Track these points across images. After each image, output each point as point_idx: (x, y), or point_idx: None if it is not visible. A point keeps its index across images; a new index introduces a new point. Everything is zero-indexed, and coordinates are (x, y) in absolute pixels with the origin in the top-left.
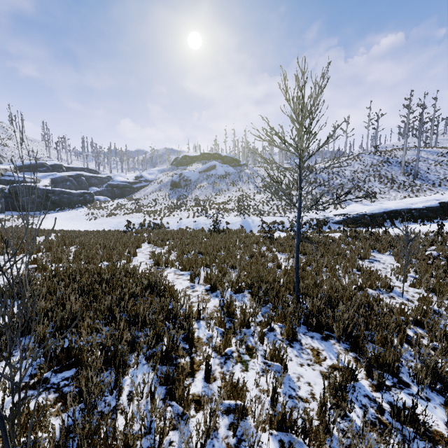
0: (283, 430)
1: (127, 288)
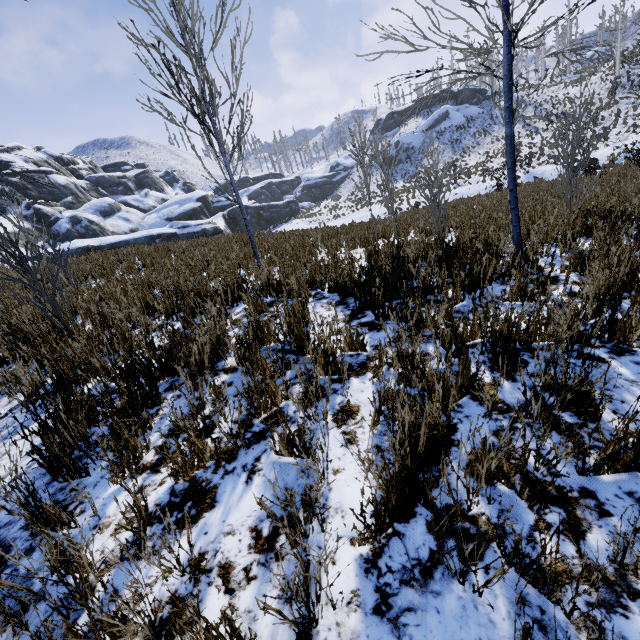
0: None
1: None
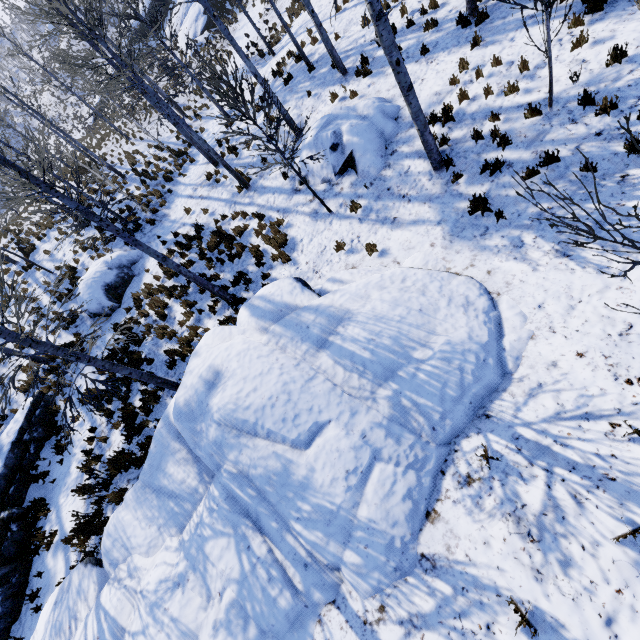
0: None
1: None
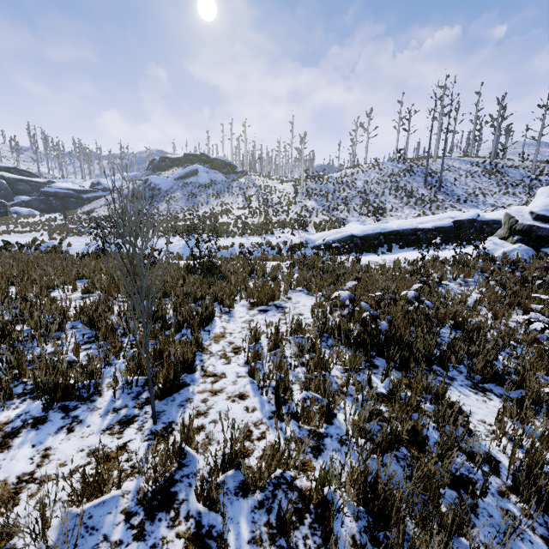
0: None
1: None
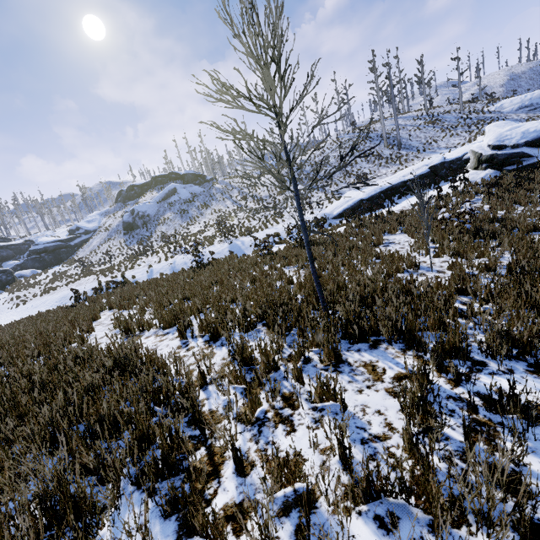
0: (374, 499)
1: (81, 382)
